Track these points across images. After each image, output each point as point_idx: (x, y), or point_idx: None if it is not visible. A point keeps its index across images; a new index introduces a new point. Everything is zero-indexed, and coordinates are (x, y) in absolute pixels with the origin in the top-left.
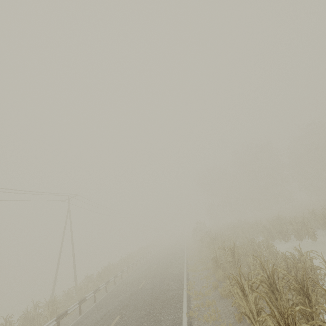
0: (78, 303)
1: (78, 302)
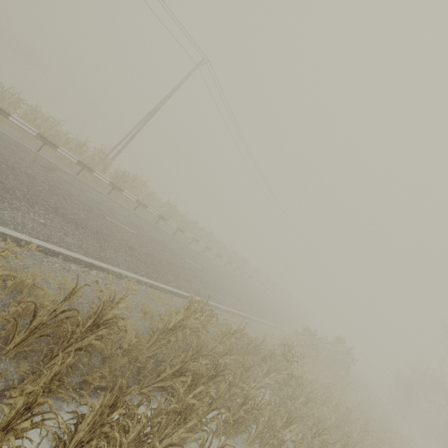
0: None
1: None
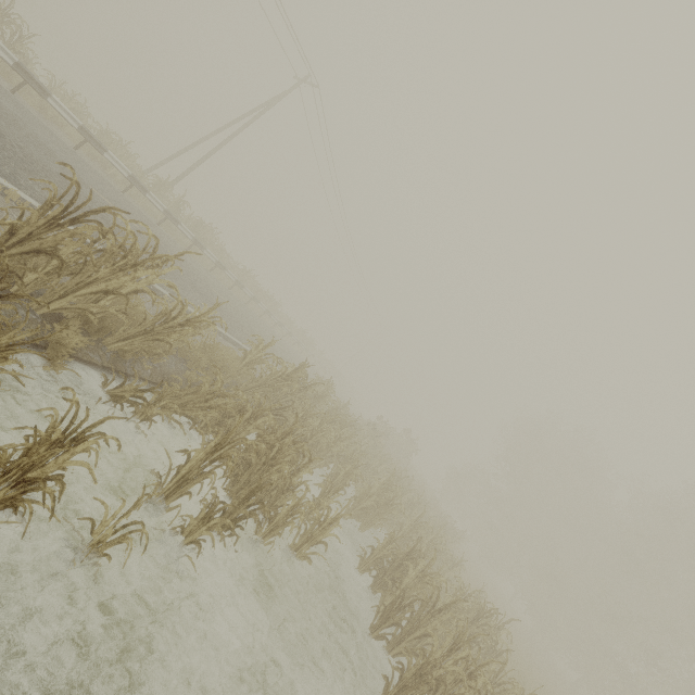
0: (16, 63)
1: (17, 62)
